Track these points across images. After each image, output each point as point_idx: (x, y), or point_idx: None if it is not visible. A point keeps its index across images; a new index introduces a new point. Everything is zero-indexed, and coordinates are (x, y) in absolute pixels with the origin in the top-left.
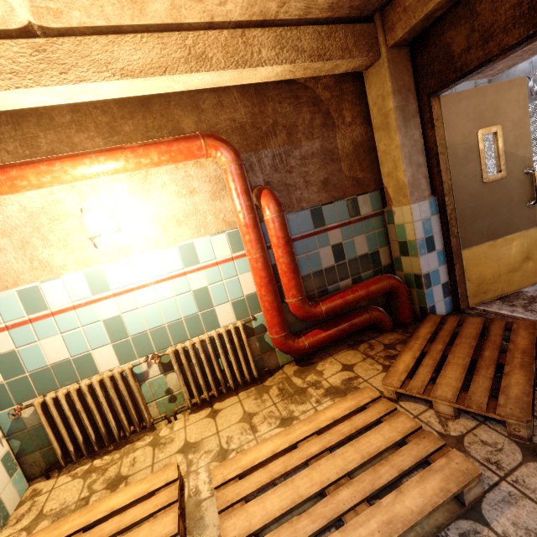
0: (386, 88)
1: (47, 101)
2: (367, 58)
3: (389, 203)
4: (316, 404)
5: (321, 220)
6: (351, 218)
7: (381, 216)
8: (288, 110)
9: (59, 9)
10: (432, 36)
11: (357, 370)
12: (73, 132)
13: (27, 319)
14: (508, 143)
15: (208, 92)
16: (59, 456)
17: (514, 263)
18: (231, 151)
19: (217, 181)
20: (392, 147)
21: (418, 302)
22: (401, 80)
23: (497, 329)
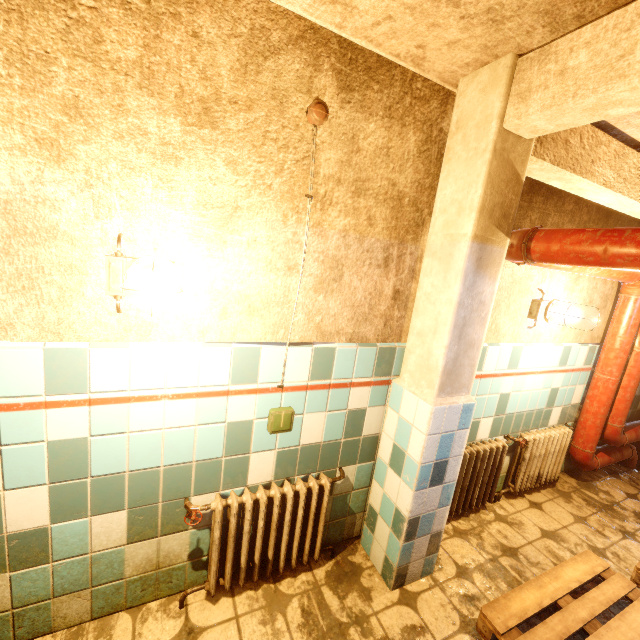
0: None
1: (600, 200)
2: None
3: None
4: None
5: None
6: None
7: None
8: None
9: None
10: None
11: None
12: (566, 221)
13: None
14: None
15: (637, 222)
16: None
17: None
18: None
19: (605, 299)
20: None
21: None
22: None
23: None
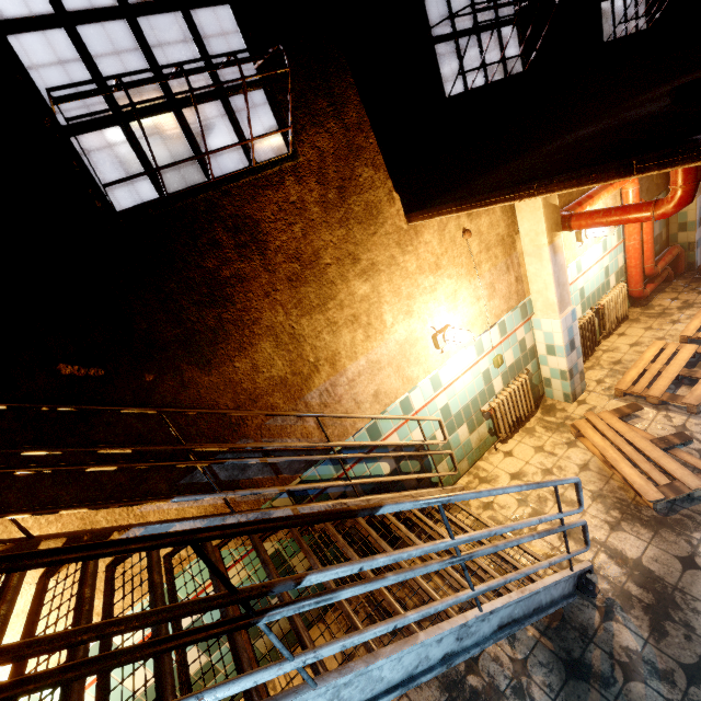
0: None
1: None
2: None
3: None
4: (681, 314)
5: None
6: None
7: None
8: None
9: None
10: None
11: (683, 298)
12: None
13: None
14: None
15: None
16: None
17: None
18: (638, 179)
19: (614, 198)
20: None
21: (687, 260)
22: None
23: None
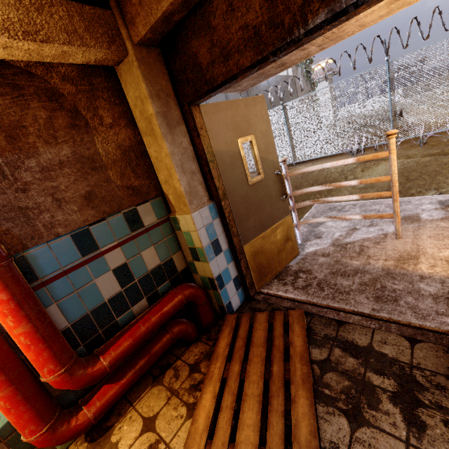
0: (142, 90)
1: None
2: (110, 51)
3: (173, 210)
4: None
5: (92, 243)
6: (133, 232)
7: (168, 222)
8: (1, 103)
9: None
10: (179, 42)
11: (160, 425)
12: None
13: None
14: (261, 150)
15: None
16: None
17: (281, 246)
18: None
19: None
20: (162, 154)
21: (216, 301)
22: (158, 84)
23: (279, 327)
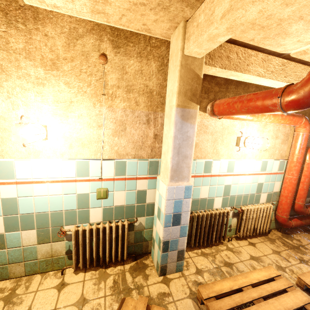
0: None
1: (264, 83)
2: None
3: None
4: None
5: None
6: None
7: None
8: None
9: (307, 53)
10: None
11: None
12: None
13: (202, 175)
14: None
15: None
16: (193, 242)
17: None
18: (309, 127)
19: (286, 135)
20: None
21: None
22: None
23: None
